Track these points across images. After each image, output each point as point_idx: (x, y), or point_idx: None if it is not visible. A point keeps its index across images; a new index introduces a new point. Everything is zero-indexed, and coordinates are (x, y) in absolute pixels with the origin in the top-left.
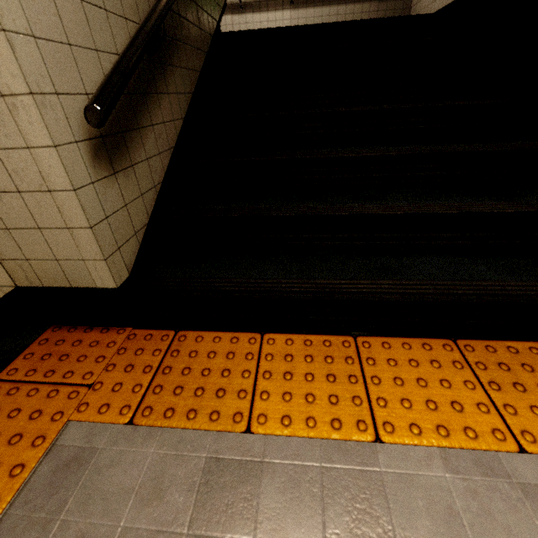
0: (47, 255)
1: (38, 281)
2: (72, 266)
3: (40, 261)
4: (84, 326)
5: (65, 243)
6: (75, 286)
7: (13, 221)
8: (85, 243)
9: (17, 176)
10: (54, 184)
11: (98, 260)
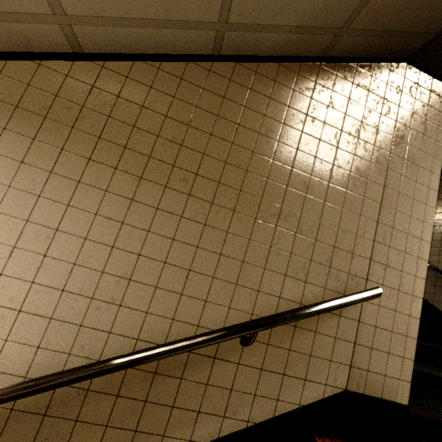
0: (381, 370)
1: (363, 388)
2: (391, 381)
3: (375, 373)
4: (337, 439)
5: (396, 366)
6: (383, 397)
7: (377, 345)
8: (406, 368)
9: (396, 324)
10: (409, 333)
11: (407, 381)
